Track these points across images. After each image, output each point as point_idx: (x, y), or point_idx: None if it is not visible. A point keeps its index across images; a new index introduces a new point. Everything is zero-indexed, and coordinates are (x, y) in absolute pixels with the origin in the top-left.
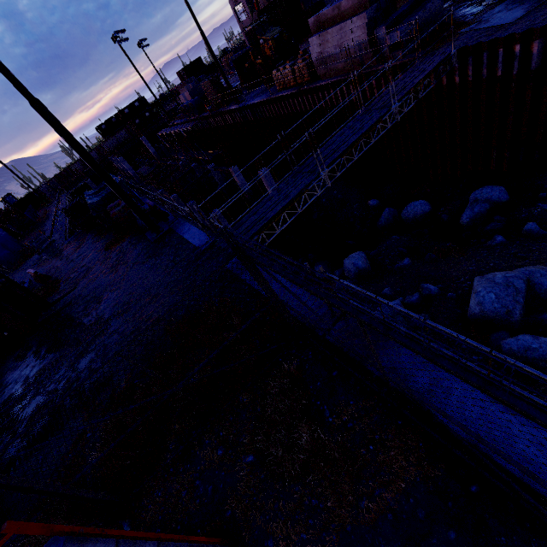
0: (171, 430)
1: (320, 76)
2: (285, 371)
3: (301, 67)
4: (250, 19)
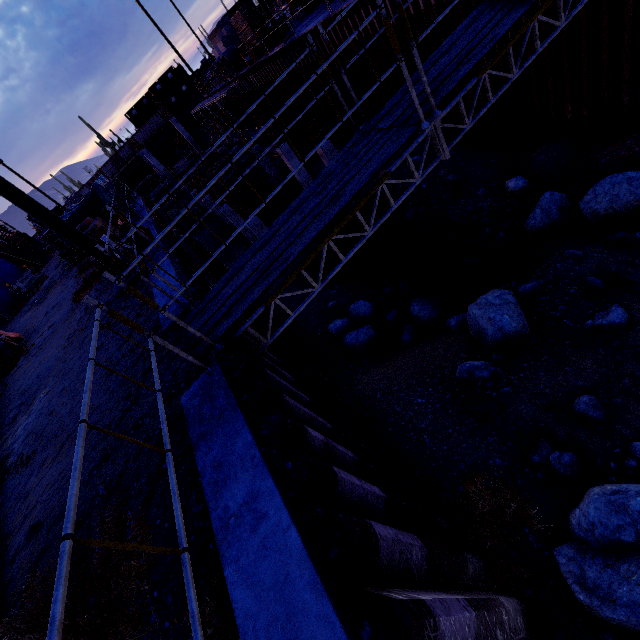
0: None
1: None
2: None
3: None
4: None
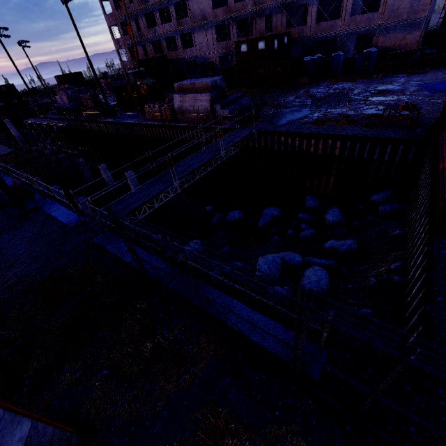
0: (28, 369)
1: (179, 119)
2: (137, 310)
3: (166, 109)
4: (131, 62)
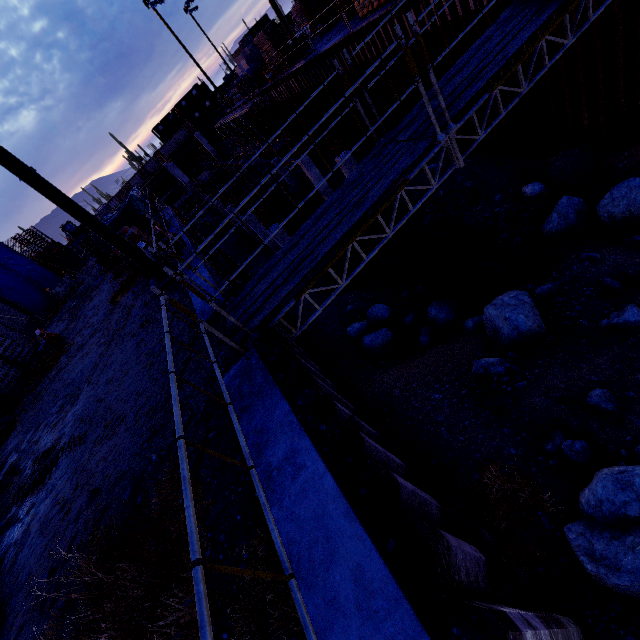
0: None
1: None
2: None
3: None
4: None
